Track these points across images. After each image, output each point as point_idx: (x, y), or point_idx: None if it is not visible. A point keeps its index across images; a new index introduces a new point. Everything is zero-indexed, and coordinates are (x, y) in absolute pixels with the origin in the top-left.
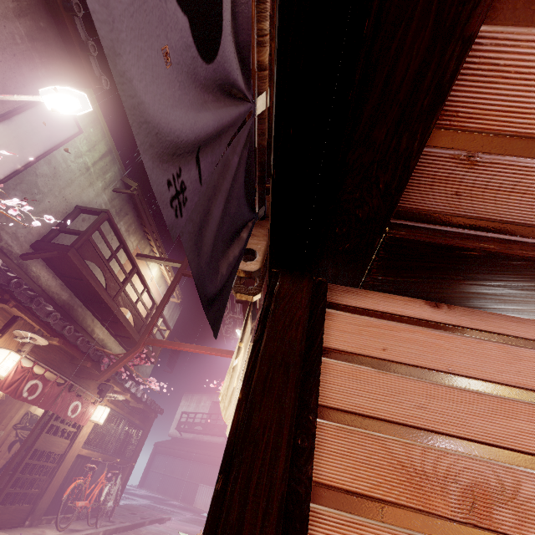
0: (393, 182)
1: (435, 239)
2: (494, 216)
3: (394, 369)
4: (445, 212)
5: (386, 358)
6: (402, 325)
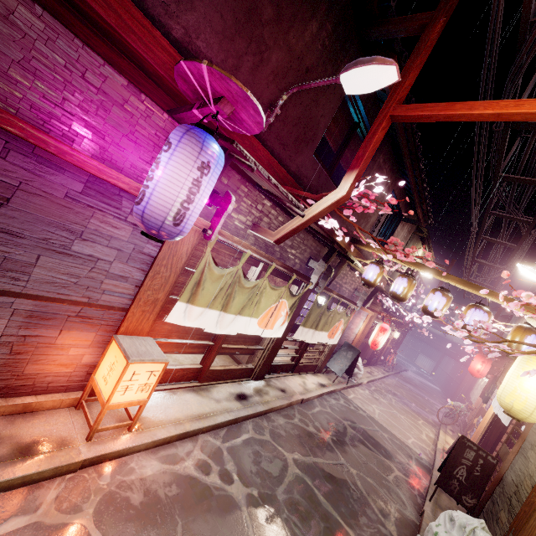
0: None
1: None
2: None
3: None
4: None
5: None
6: None
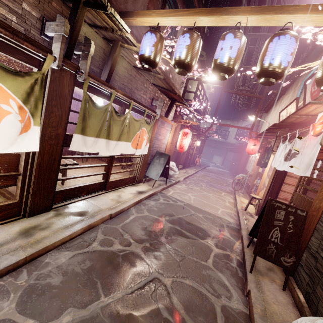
0: None
1: None
2: None
3: None
4: None
5: None
6: None
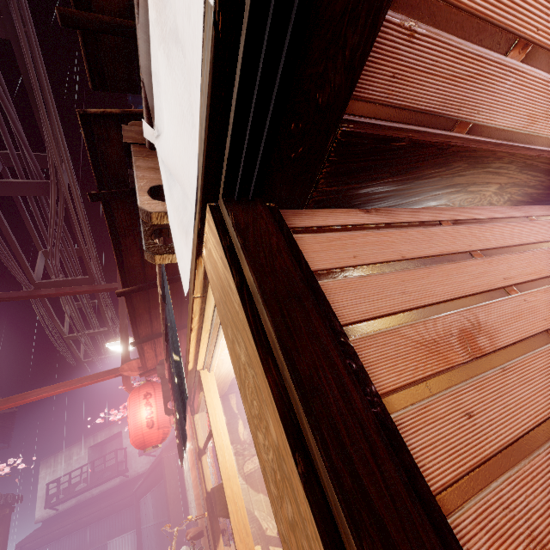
0: (359, 48)
1: (378, 131)
2: (414, 104)
3: (370, 270)
4: (381, 101)
5: (360, 263)
6: (355, 233)
